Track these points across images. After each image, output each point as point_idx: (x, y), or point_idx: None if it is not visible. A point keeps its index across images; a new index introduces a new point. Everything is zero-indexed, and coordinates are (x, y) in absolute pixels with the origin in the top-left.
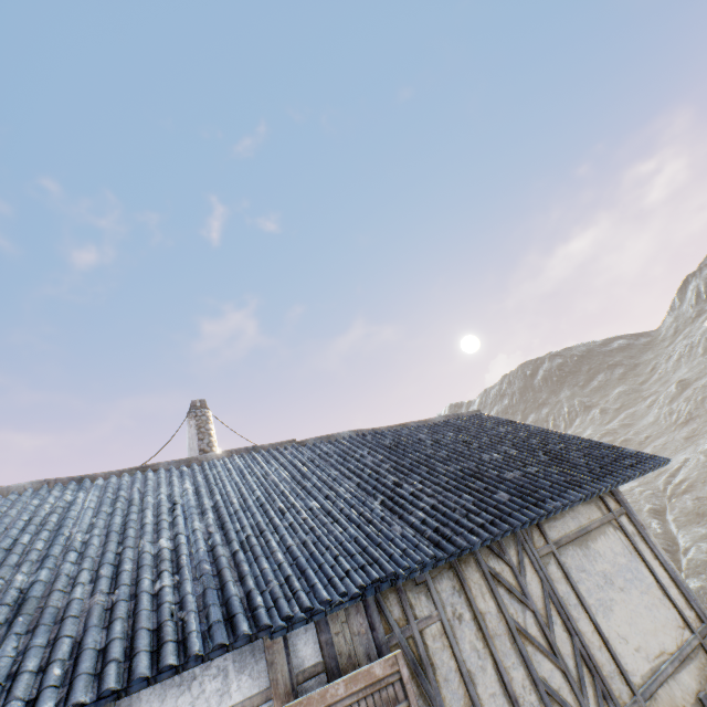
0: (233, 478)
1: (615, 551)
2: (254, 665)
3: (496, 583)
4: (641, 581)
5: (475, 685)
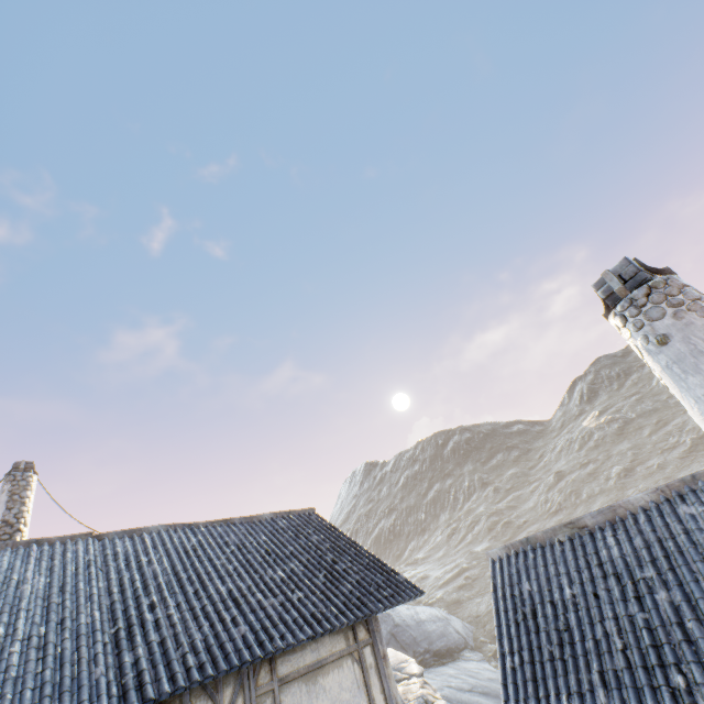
0: None
1: (344, 686)
2: None
3: None
4: None
5: None
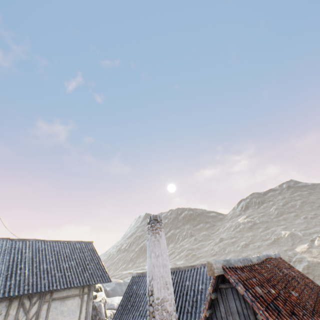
0: None
1: (73, 304)
2: None
3: (22, 306)
4: (74, 315)
5: None
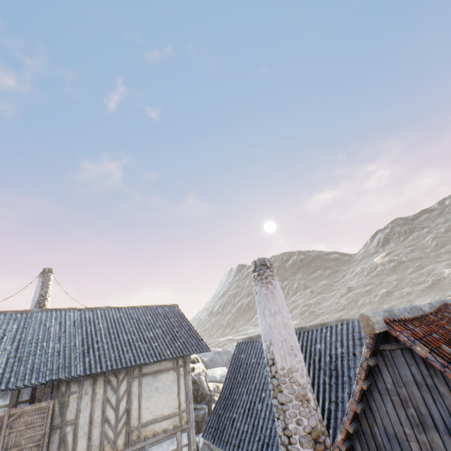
0: (35, 326)
1: (168, 379)
2: (6, 397)
3: (108, 384)
4: (171, 391)
5: (80, 413)
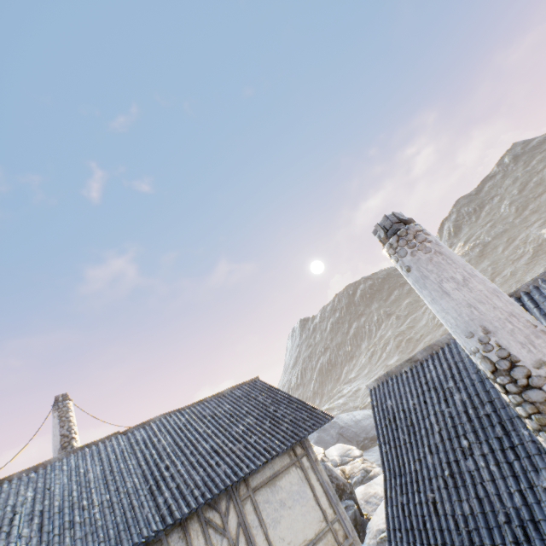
0: (63, 481)
1: (293, 483)
2: None
3: (208, 526)
4: (304, 498)
5: None
